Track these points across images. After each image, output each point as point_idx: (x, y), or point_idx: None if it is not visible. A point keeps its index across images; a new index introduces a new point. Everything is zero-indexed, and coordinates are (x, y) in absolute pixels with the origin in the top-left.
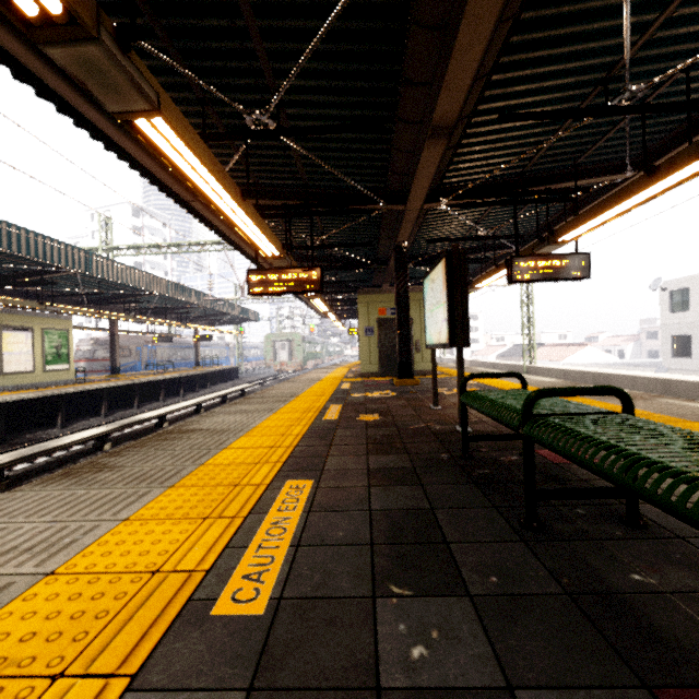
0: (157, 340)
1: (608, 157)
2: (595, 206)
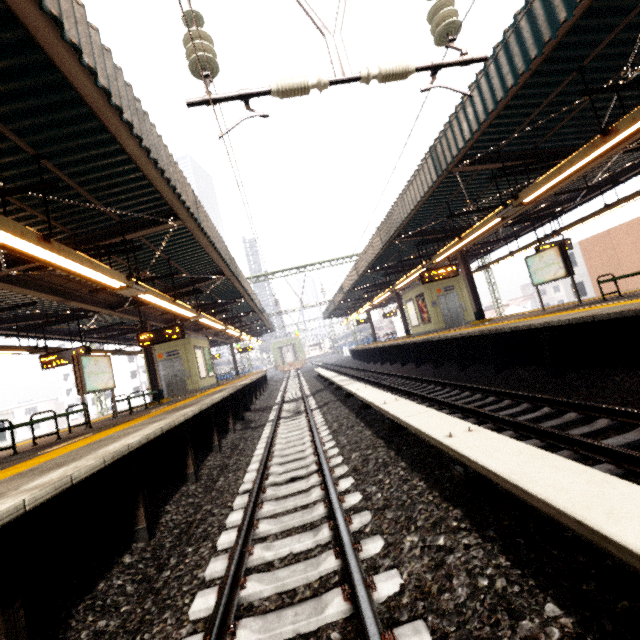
0: None
1: (566, 196)
2: (580, 219)
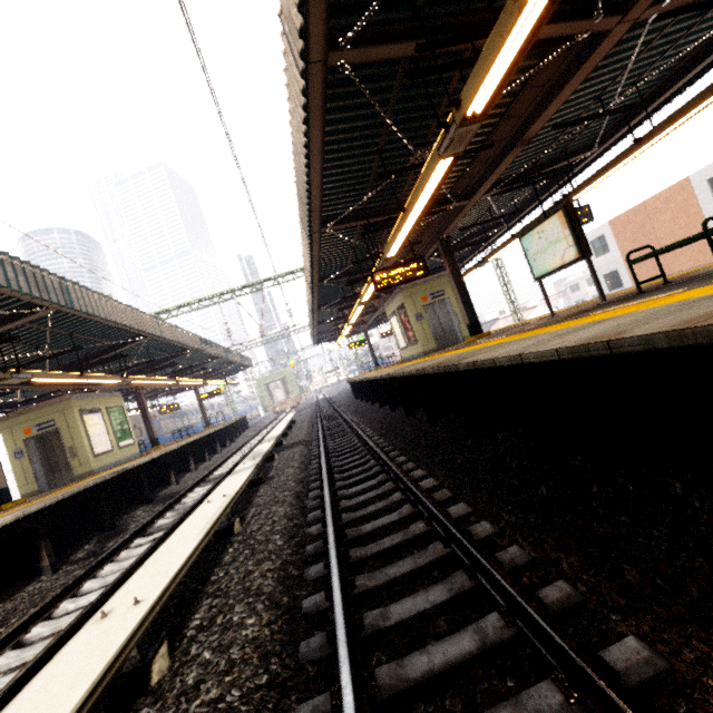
0: (164, 411)
1: (579, 142)
2: (600, 170)
